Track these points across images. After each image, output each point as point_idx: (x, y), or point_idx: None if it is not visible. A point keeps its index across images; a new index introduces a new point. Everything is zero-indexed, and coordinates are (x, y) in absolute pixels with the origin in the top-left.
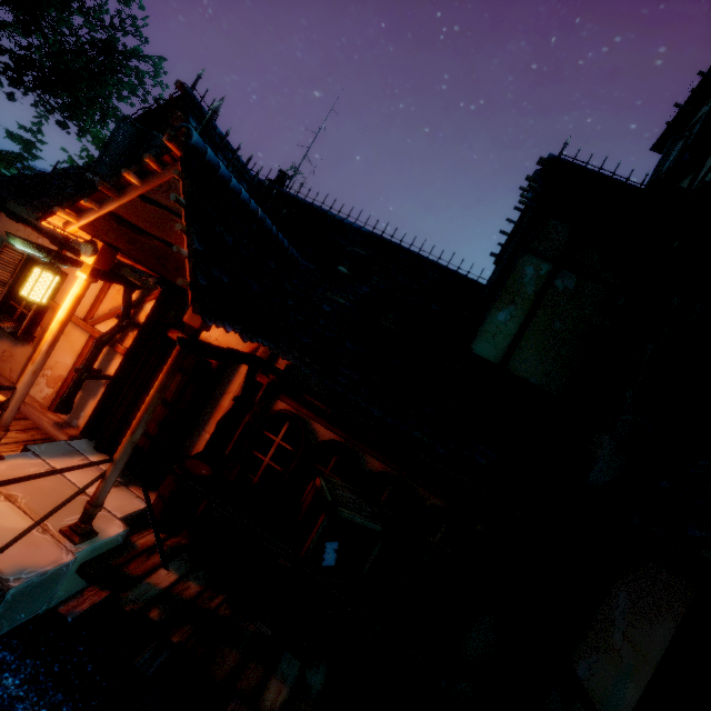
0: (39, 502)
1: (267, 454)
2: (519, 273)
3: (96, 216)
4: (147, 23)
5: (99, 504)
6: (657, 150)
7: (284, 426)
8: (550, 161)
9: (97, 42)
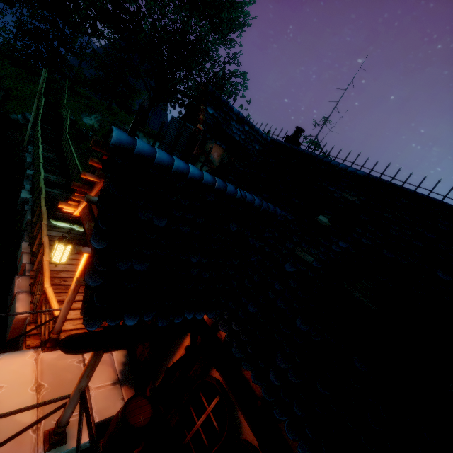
0: (52, 395)
1: (199, 418)
2: None
3: (84, 204)
4: (240, 55)
5: (62, 425)
6: None
7: (215, 398)
8: None
9: (215, 74)
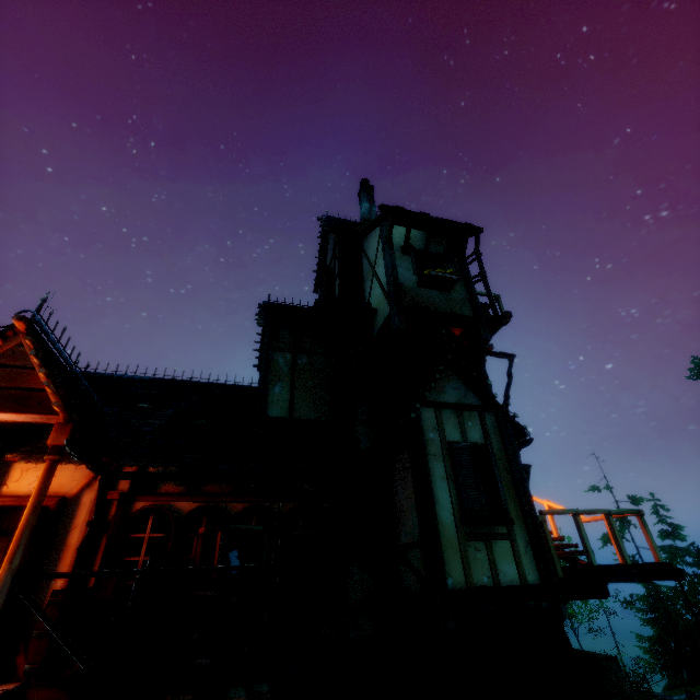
0: None
1: (140, 553)
2: (276, 363)
3: None
4: None
5: None
6: (316, 292)
7: (150, 519)
8: (265, 304)
9: None
